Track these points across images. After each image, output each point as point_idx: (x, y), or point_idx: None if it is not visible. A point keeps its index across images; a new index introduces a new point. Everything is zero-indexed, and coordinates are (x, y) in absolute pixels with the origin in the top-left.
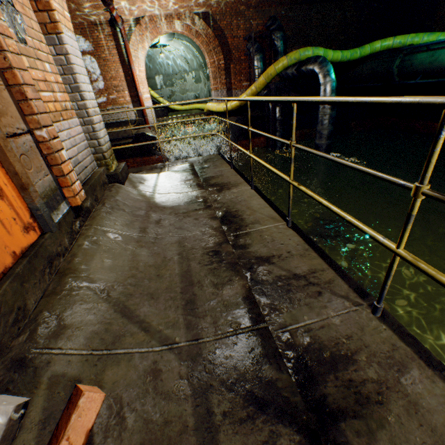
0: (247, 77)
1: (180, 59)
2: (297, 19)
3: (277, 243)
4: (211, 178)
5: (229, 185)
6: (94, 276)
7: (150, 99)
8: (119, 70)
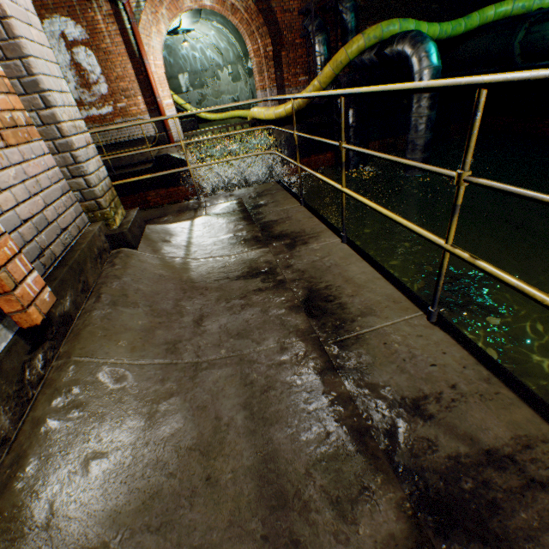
0: (304, 69)
1: (210, 49)
2: None
3: (423, 361)
4: (272, 223)
5: (305, 235)
6: (60, 524)
7: (173, 105)
8: (127, 66)
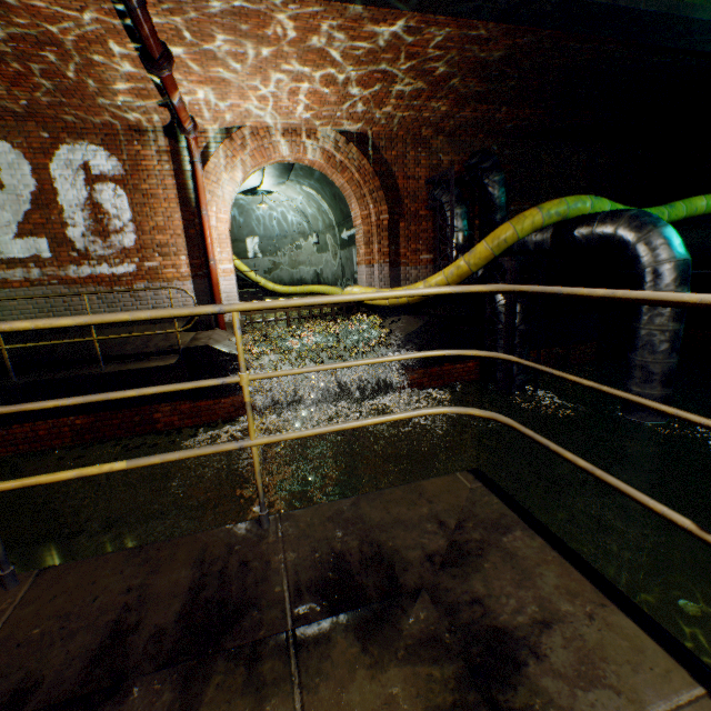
0: (429, 245)
1: (293, 215)
2: (519, 160)
3: None
4: None
5: None
6: None
7: (233, 272)
8: (173, 215)
